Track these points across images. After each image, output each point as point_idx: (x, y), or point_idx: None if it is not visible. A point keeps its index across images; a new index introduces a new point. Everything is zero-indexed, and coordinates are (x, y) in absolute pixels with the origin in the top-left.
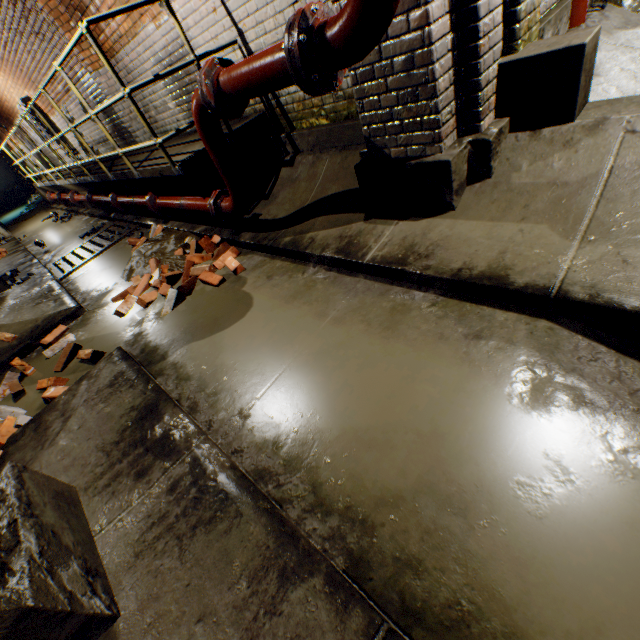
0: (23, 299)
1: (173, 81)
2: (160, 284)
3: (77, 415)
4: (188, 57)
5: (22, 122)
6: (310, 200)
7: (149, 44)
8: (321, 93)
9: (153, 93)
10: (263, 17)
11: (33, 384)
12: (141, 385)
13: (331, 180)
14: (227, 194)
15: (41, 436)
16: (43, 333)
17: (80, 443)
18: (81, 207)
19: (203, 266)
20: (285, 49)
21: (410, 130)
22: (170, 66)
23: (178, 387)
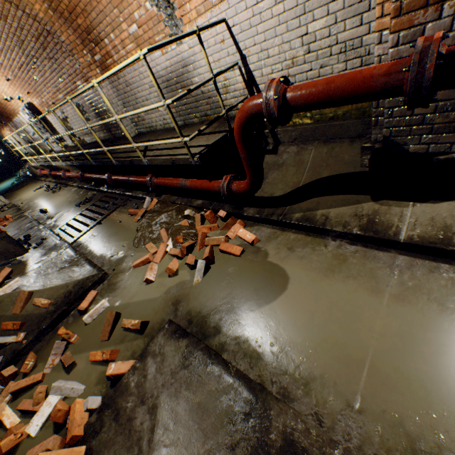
0: (45, 263)
1: (167, 91)
2: (180, 253)
3: (163, 405)
4: (187, 75)
5: (20, 119)
6: (303, 181)
7: (152, 65)
8: (423, 107)
9: (146, 100)
10: (269, 46)
11: (80, 353)
12: (220, 368)
13: (320, 165)
14: (234, 178)
15: (127, 430)
16: (76, 298)
17: (186, 447)
18: (68, 180)
19: (218, 237)
20: (411, 71)
21: (439, 132)
22: (168, 81)
23: (252, 367)
